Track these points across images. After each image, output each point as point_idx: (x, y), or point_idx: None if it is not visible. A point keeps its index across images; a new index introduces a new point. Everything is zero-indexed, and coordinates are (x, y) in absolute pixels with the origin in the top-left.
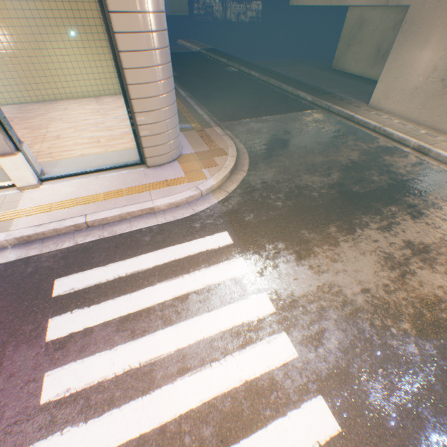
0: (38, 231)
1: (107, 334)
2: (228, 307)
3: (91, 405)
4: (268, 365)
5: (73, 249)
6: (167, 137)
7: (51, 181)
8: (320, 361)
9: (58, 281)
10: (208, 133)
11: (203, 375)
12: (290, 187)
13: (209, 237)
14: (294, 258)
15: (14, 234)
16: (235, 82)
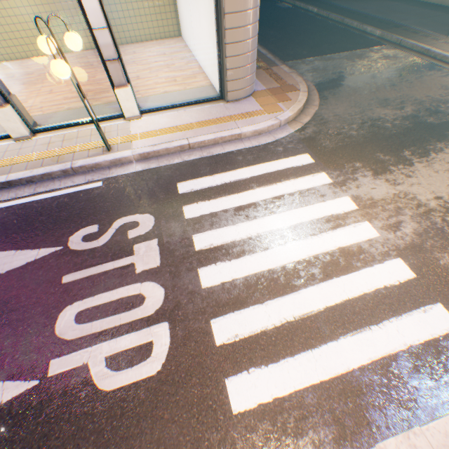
0: (154, 150)
1: (228, 217)
2: (318, 205)
3: (230, 253)
4: (355, 240)
5: (182, 164)
6: (247, 71)
7: (148, 114)
8: (398, 240)
9: (179, 185)
10: (275, 71)
11: (306, 242)
12: (363, 119)
13: (292, 158)
14: (371, 174)
15: (137, 151)
16: (291, 19)
